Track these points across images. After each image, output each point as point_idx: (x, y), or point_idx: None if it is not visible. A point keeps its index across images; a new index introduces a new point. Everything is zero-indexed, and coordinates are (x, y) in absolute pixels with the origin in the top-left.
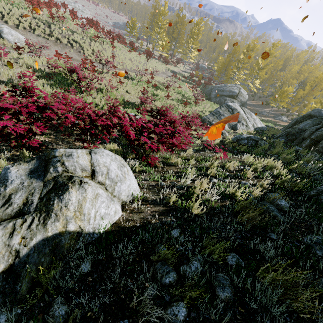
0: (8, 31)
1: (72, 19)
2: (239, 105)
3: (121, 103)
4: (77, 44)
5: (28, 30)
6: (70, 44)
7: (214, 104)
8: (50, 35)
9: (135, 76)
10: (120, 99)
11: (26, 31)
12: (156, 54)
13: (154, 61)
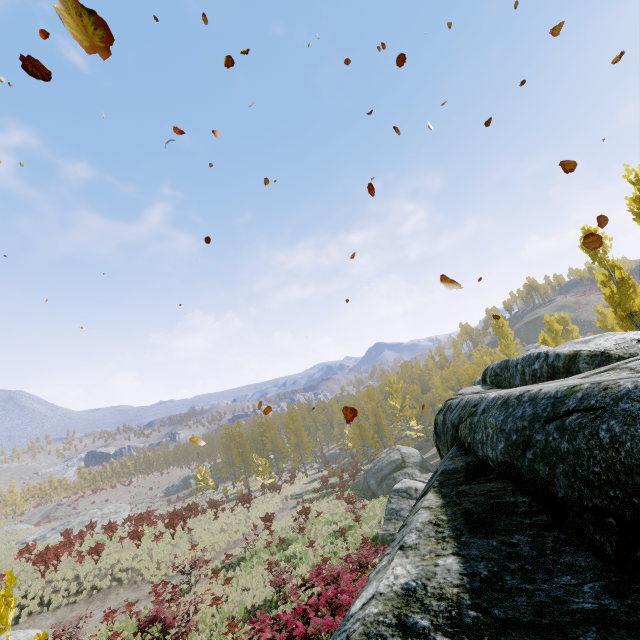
0: (12, 638)
1: (110, 536)
2: (418, 470)
3: (244, 618)
4: (130, 570)
5: (36, 613)
6: (117, 579)
7: (385, 498)
8: (79, 590)
9: (243, 552)
10: (241, 611)
11: (33, 616)
12: (254, 488)
13: (257, 502)
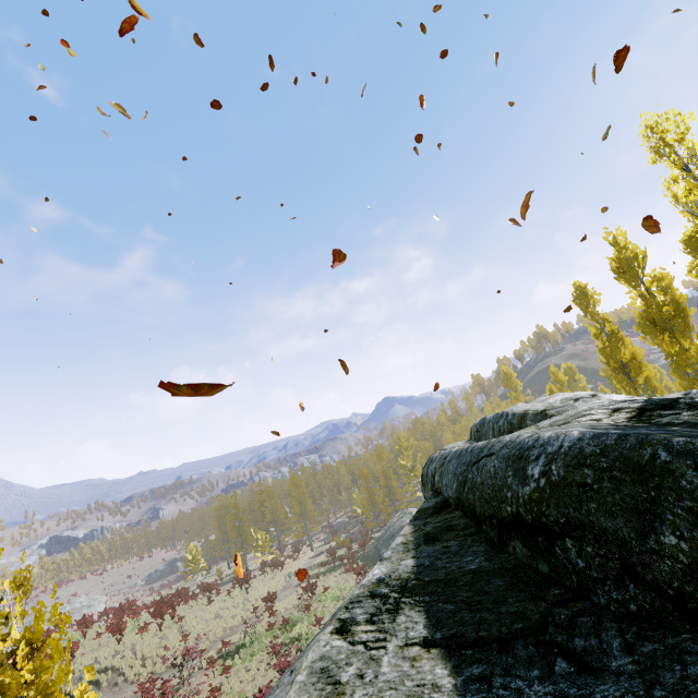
0: None
1: (84, 633)
2: None
3: None
4: (109, 670)
5: None
6: (94, 683)
7: None
8: None
9: (242, 639)
10: None
11: None
12: (252, 567)
13: (257, 582)
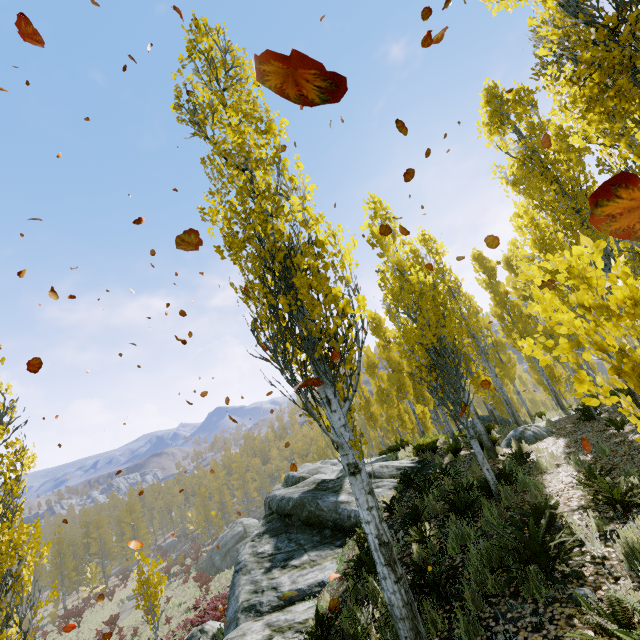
0: None
1: None
2: None
3: None
4: None
5: None
6: None
7: (229, 569)
8: None
9: None
10: None
11: None
12: (68, 607)
13: (86, 616)
